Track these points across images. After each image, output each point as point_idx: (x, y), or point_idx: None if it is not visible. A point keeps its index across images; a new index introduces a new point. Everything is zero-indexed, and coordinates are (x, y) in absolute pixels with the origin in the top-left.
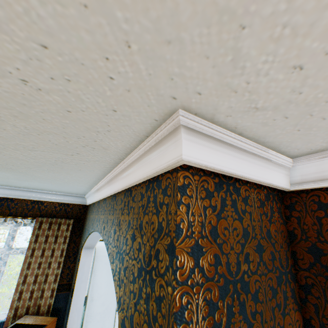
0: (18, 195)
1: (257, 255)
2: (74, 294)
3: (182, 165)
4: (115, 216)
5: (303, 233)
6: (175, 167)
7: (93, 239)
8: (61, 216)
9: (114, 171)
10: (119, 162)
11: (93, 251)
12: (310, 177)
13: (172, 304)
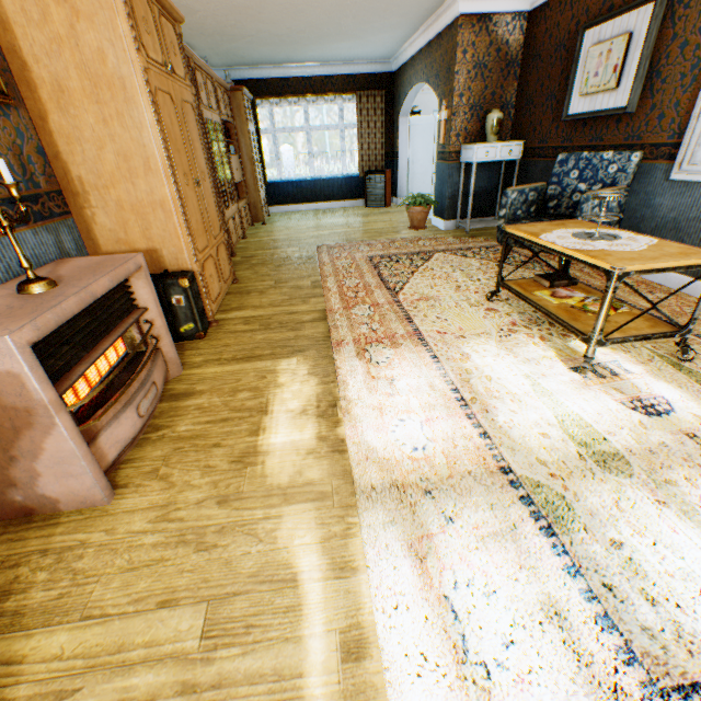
0: (335, 72)
1: (495, 55)
2: (398, 157)
3: (461, 15)
4: (431, 59)
5: (527, 40)
6: (458, 17)
7: (407, 104)
8: (372, 90)
9: (429, 23)
10: (432, 16)
11: (408, 121)
12: (534, 1)
13: (455, 71)
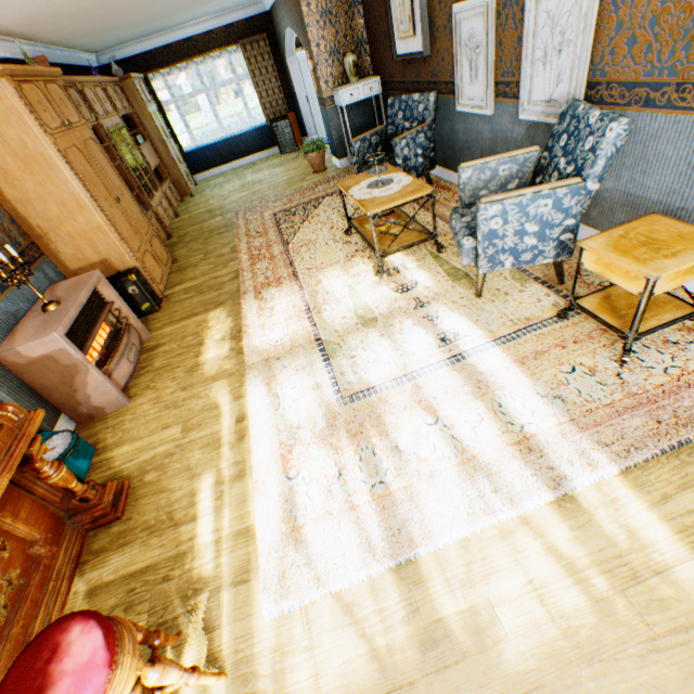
0: (213, 27)
1: (337, 0)
2: (297, 98)
3: None
4: (289, 7)
5: None
6: None
7: (289, 44)
8: (254, 35)
9: None
10: None
11: (295, 60)
12: None
13: (305, 25)
